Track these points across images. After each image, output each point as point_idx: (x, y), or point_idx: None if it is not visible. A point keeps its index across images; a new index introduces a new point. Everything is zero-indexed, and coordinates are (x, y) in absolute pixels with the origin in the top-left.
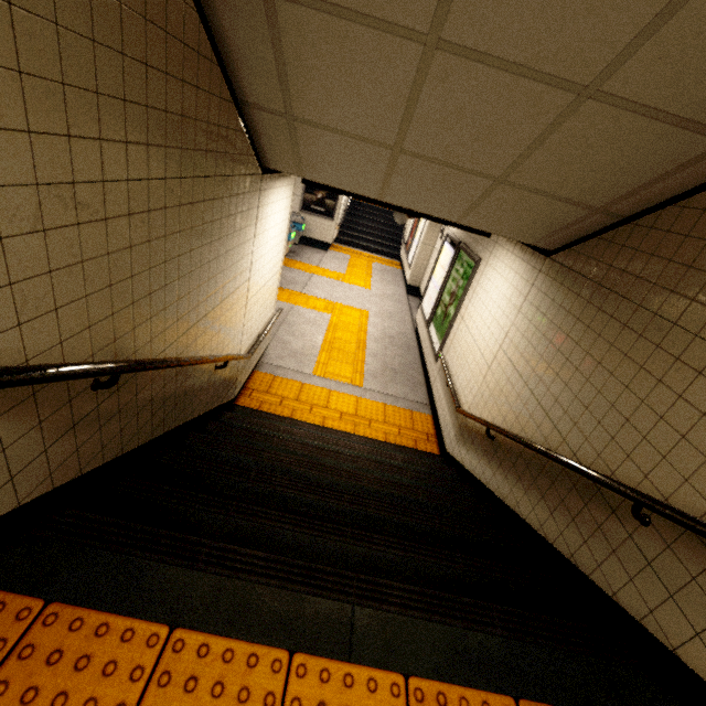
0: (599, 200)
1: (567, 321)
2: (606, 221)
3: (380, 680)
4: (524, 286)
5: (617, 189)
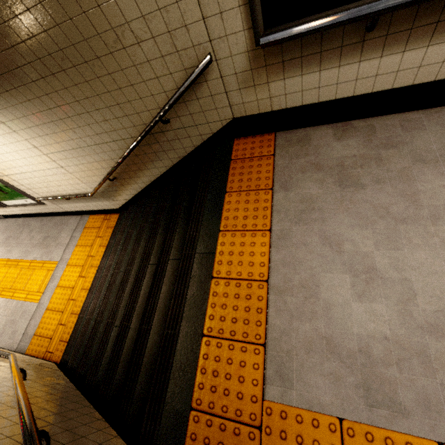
0: None
1: (37, 104)
2: None
3: (221, 241)
4: None
5: None
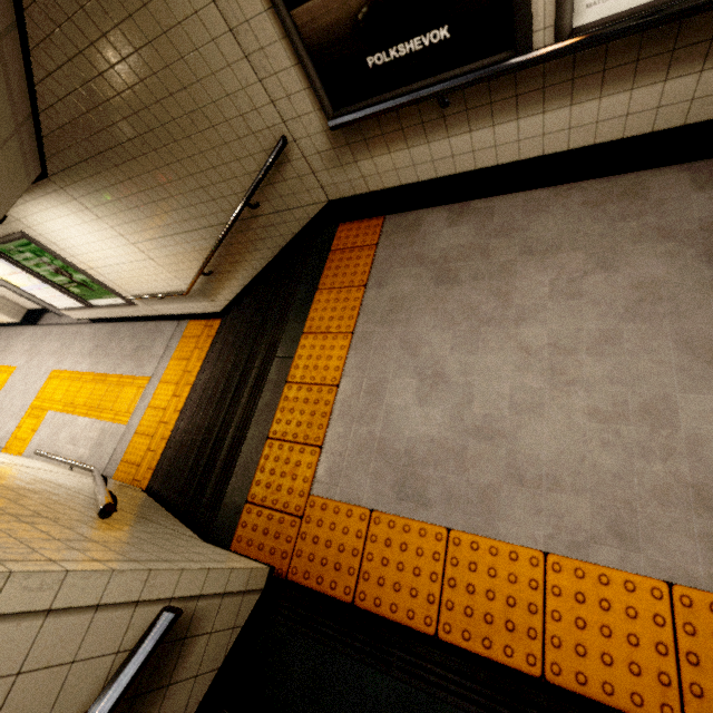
0: (8, 125)
1: (121, 189)
2: (29, 126)
3: (302, 344)
4: (73, 206)
5: (4, 112)
